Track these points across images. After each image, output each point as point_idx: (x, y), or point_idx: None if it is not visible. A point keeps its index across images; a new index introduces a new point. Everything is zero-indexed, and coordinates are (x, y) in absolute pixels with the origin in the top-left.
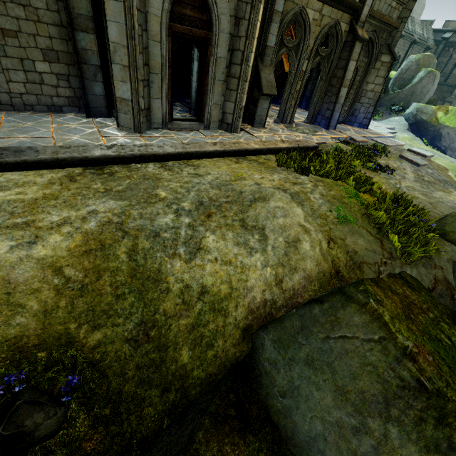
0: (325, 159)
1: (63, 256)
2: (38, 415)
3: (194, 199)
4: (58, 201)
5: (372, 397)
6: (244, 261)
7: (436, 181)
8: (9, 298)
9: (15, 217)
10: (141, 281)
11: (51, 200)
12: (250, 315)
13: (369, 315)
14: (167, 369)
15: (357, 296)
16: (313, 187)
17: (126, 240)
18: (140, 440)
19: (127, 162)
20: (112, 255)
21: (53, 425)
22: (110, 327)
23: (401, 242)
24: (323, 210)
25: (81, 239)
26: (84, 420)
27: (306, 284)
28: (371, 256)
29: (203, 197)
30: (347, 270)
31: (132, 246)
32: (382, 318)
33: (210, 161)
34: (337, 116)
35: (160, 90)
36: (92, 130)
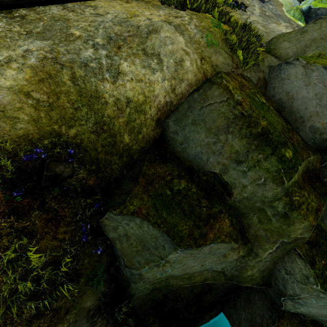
0: None
1: (25, 84)
2: (61, 166)
3: (103, 35)
4: None
5: (222, 127)
6: (150, 78)
7: (273, 15)
8: (5, 114)
9: None
10: (87, 98)
11: None
12: (159, 112)
13: (222, 89)
14: (119, 146)
15: (217, 80)
16: (189, 19)
17: (65, 70)
18: (114, 179)
19: (30, 5)
20: (60, 81)
21: (70, 172)
22: (78, 126)
23: (243, 56)
24: (197, 37)
25: (31, 72)
26: (83, 172)
27: (189, 89)
28: (226, 67)
29: (110, 33)
30: None
31: (72, 74)
32: (228, 88)
33: (104, 2)
34: None
35: None
36: None
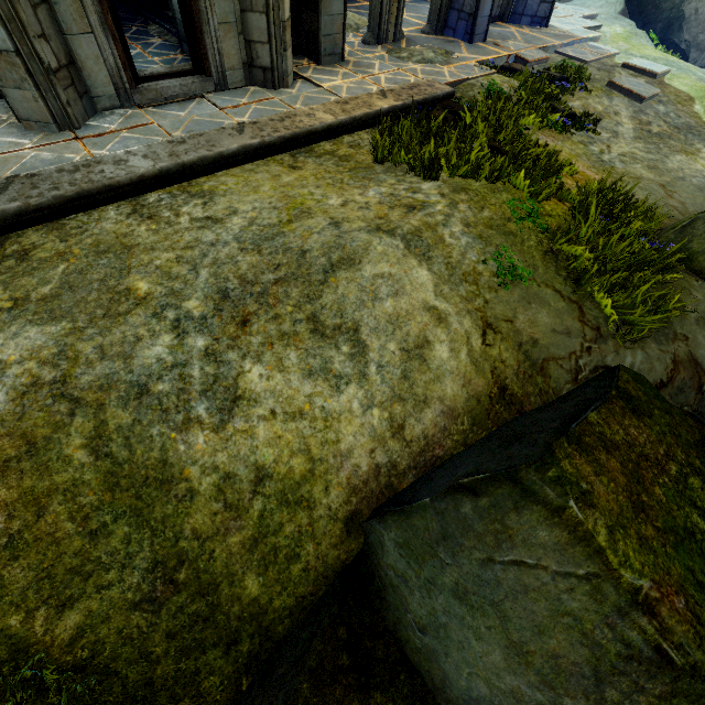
0: (469, 125)
1: None
2: None
3: (208, 286)
4: None
5: (572, 667)
6: (328, 405)
7: (672, 130)
8: None
9: None
10: (134, 493)
11: None
12: (354, 497)
13: (567, 531)
14: (227, 614)
15: (543, 490)
16: (447, 211)
17: (79, 419)
18: None
19: (56, 216)
20: (56, 461)
21: None
22: (94, 595)
23: (617, 306)
24: (469, 263)
25: None
26: None
27: (448, 424)
28: (562, 344)
29: (227, 277)
30: (519, 382)
31: (96, 429)
32: (593, 541)
33: (237, 174)
34: (488, 7)
35: (80, 7)
36: None
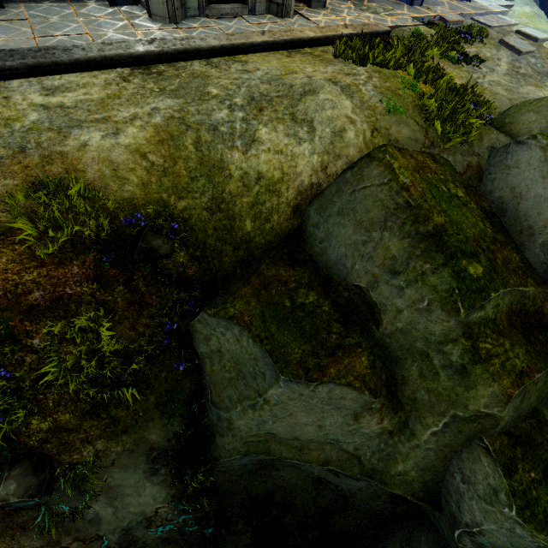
0: (393, 48)
1: (143, 144)
2: (159, 240)
3: (245, 95)
4: (121, 100)
5: (377, 220)
6: (294, 150)
7: (534, 74)
8: (116, 173)
9: (93, 114)
10: (208, 167)
11: (115, 99)
12: (299, 197)
13: (384, 166)
14: (236, 234)
15: (378, 155)
16: (367, 78)
17: (190, 132)
18: (222, 277)
19: (172, 61)
20: (181, 144)
21: (168, 250)
22: (190, 199)
23: (444, 129)
24: (373, 101)
25: (153, 131)
26: (184, 256)
27: None
28: (412, 144)
29: (254, 92)
30: None
31: (196, 137)
32: (391, 166)
33: (259, 56)
34: None
35: None
36: (123, 22)
